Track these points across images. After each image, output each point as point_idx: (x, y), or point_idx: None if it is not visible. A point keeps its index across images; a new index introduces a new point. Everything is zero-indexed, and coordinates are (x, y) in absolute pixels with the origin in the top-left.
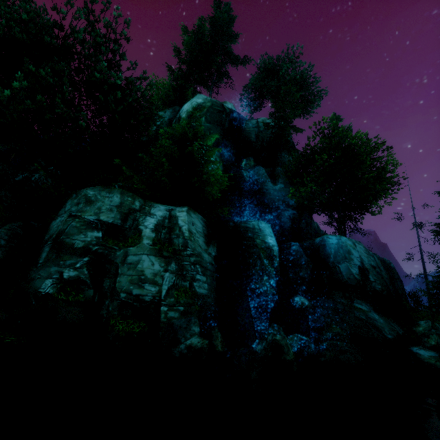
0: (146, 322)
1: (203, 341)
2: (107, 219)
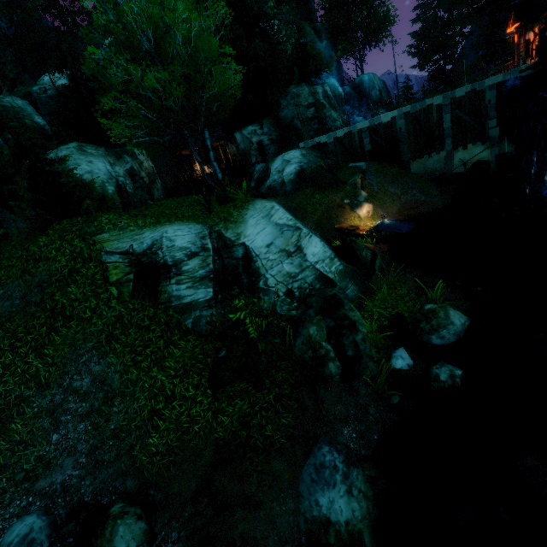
0: None
1: None
2: (311, 101)
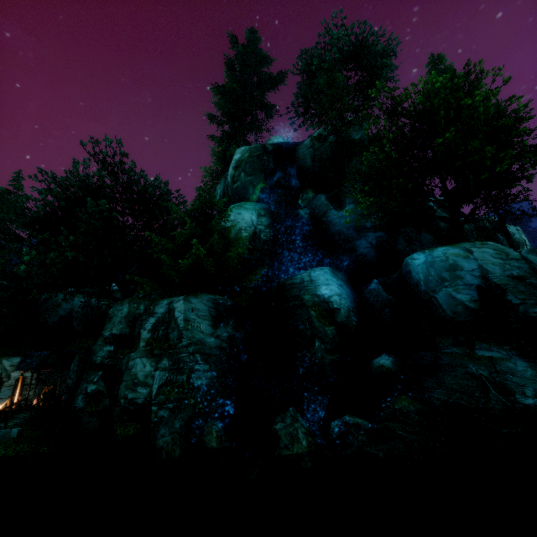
0: (142, 424)
1: (167, 440)
2: (117, 332)
